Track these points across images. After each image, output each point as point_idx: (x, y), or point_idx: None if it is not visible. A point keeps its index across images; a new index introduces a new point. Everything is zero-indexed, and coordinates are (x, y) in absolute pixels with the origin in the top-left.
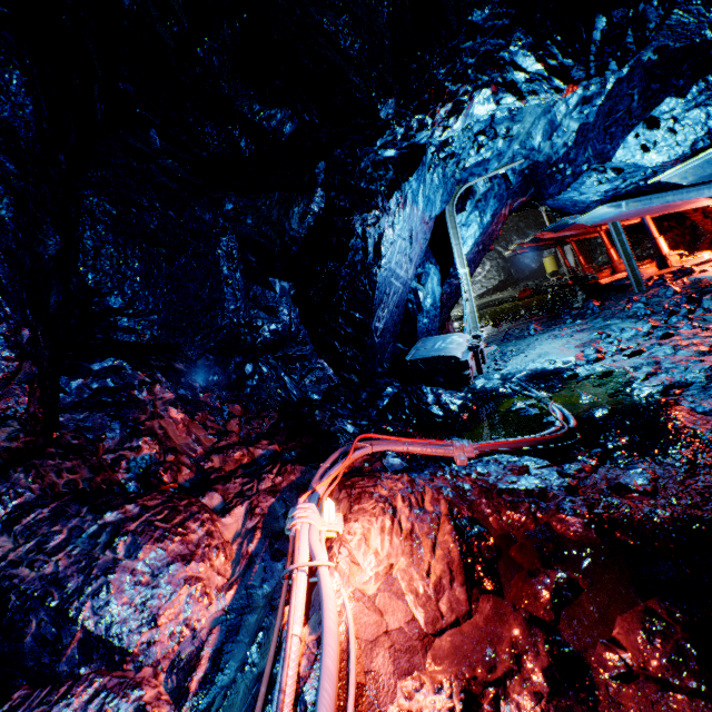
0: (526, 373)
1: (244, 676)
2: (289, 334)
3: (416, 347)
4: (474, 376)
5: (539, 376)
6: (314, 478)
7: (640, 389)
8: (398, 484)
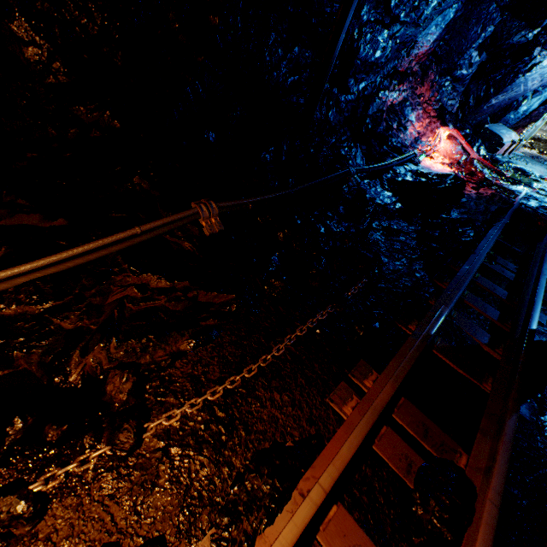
0: (517, 166)
1: (426, 139)
2: (464, 79)
3: (494, 125)
4: (499, 154)
5: (518, 170)
6: (443, 128)
7: (535, 185)
8: (457, 145)
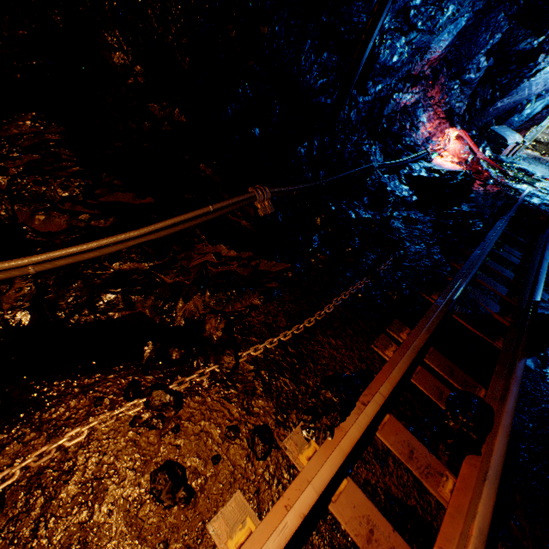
0: (520, 167)
1: (436, 139)
2: (472, 82)
3: (499, 127)
4: (503, 155)
5: (522, 170)
6: (452, 129)
7: (537, 185)
8: (465, 145)
